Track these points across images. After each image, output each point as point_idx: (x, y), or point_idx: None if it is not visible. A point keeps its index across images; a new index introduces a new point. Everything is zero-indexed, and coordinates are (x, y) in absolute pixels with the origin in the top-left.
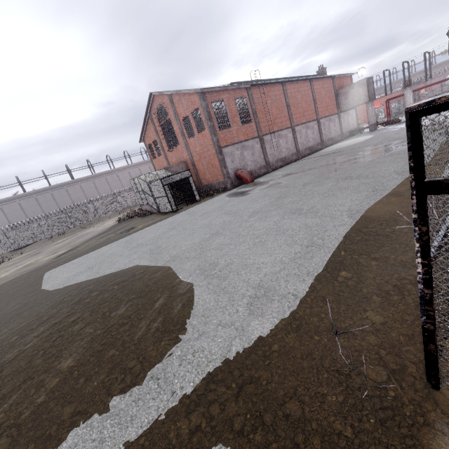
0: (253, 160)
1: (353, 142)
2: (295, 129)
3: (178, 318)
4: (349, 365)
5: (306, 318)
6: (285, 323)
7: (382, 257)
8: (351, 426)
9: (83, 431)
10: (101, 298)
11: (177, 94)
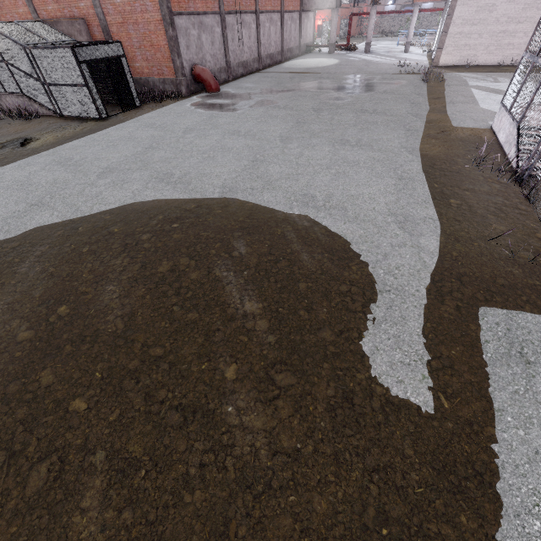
0: (213, 54)
1: (319, 62)
2: (259, 18)
3: (339, 247)
4: (510, 254)
5: (456, 233)
6: (444, 238)
7: (470, 189)
8: (536, 280)
9: (368, 339)
10: (173, 241)
11: None
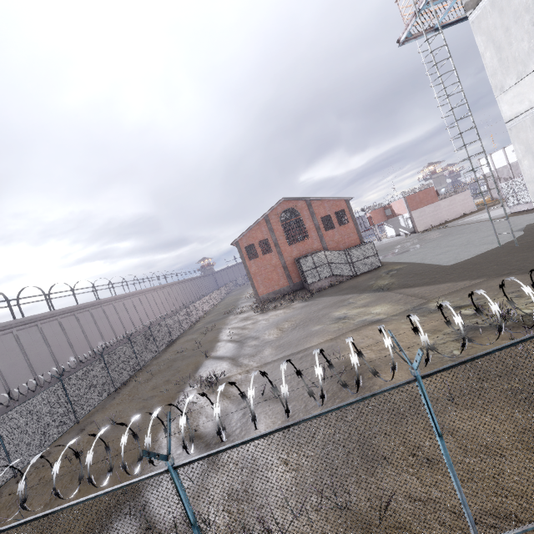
0: None
1: None
2: None
3: None
4: None
5: None
6: None
7: None
8: None
9: None
10: None
11: (320, 200)
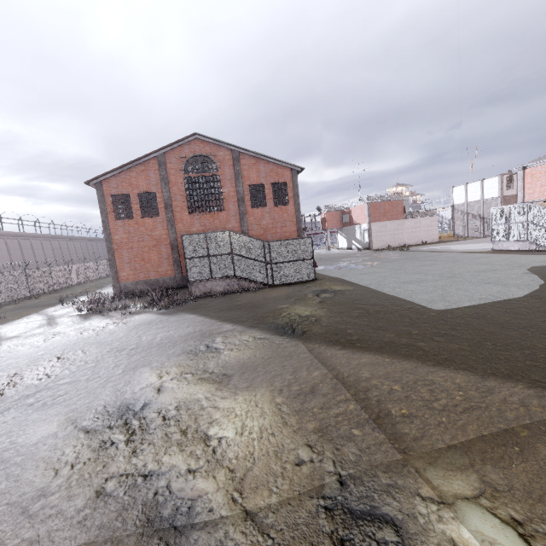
0: None
1: None
2: None
3: None
4: None
5: None
6: None
7: None
8: None
9: None
10: None
11: (254, 157)
